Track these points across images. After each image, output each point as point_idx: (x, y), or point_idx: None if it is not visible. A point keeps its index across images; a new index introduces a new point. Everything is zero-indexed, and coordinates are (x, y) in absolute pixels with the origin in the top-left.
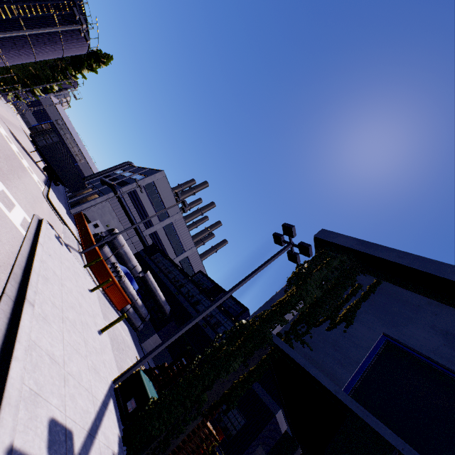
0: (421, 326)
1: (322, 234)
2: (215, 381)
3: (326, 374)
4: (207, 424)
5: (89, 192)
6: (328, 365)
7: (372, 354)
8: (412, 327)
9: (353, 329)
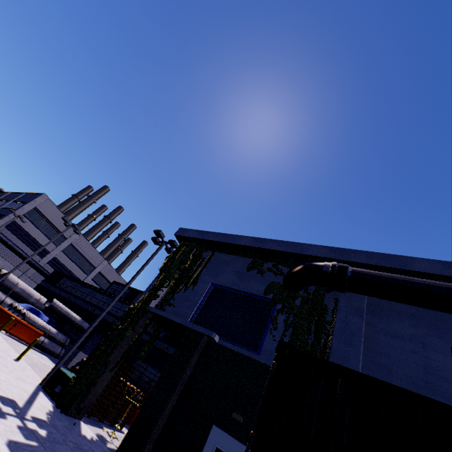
0: (228, 272)
1: (179, 232)
2: (115, 348)
3: (181, 316)
4: (127, 384)
5: None
6: (183, 311)
7: (205, 296)
8: (225, 274)
9: (197, 286)
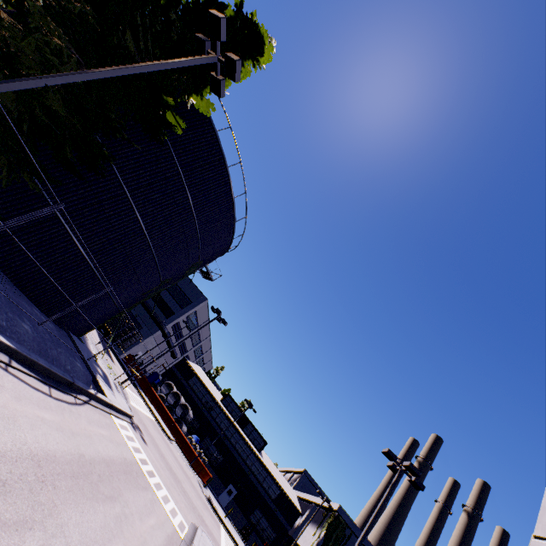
0: None
1: (340, 509)
2: None
3: None
4: None
5: None
6: None
7: None
8: None
9: None
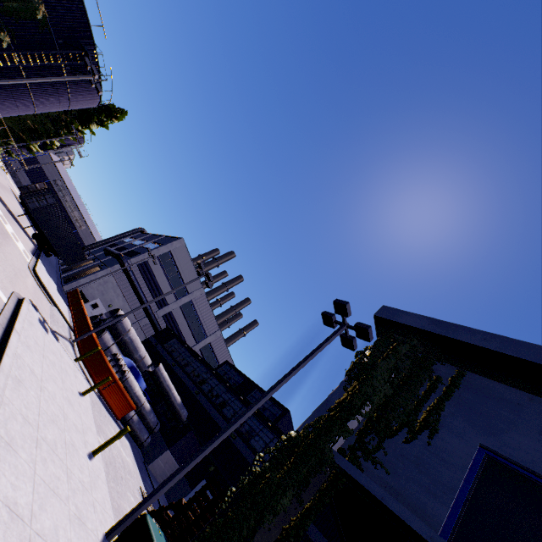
0: (527, 433)
1: (384, 312)
2: (257, 529)
3: (413, 510)
4: None
5: (89, 264)
6: (413, 495)
7: (470, 476)
8: (516, 434)
9: (440, 440)
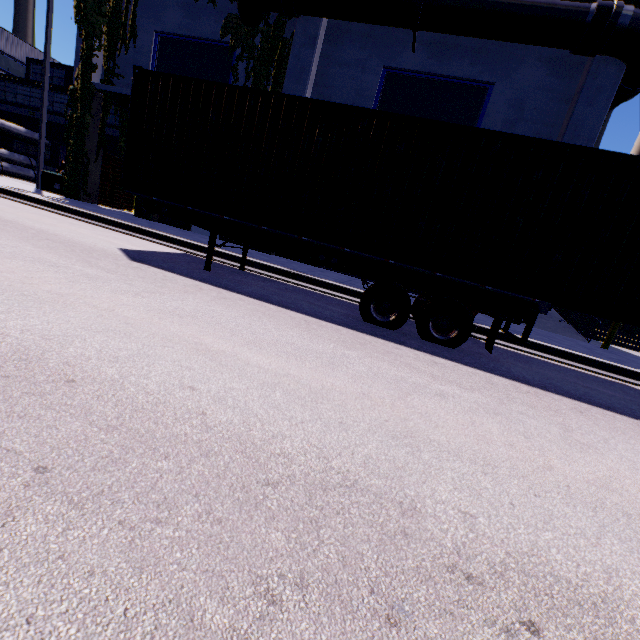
0: (172, 9)
1: None
2: (85, 139)
3: None
4: None
5: None
6: None
7: (154, 55)
8: (168, 13)
9: (140, 41)
